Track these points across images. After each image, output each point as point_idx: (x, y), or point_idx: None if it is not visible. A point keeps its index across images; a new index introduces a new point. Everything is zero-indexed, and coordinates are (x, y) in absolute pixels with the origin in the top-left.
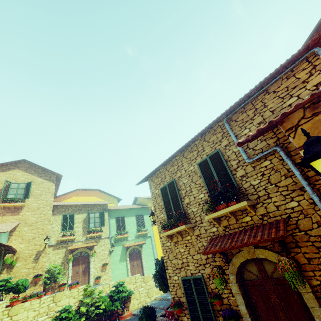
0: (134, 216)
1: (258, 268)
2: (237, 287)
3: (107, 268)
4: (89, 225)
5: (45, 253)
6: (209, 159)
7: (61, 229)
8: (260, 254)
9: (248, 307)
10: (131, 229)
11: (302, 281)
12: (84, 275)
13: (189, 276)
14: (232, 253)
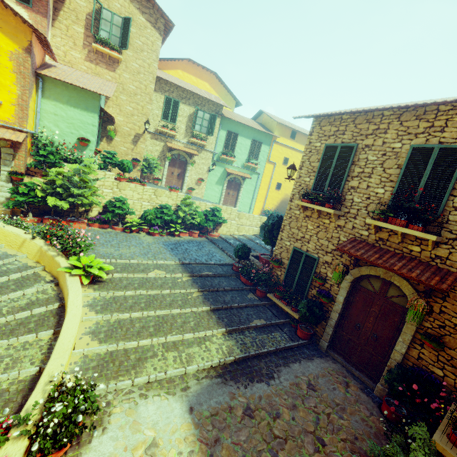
0: (250, 140)
1: (382, 286)
2: (348, 286)
3: (202, 184)
4: (194, 127)
5: (144, 139)
6: (438, 151)
7: (162, 117)
8: (397, 281)
9: (345, 300)
10: (240, 155)
11: (420, 322)
12: (178, 180)
13: (304, 251)
14: (366, 262)
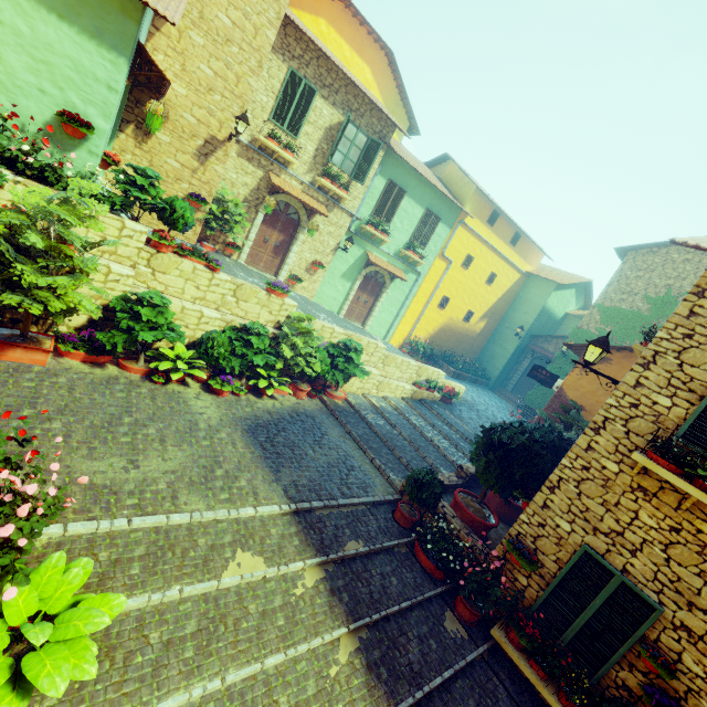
0: (422, 208)
1: None
2: None
3: (317, 273)
4: (332, 155)
5: (226, 154)
6: None
7: (272, 114)
8: None
9: None
10: (398, 232)
11: None
12: (274, 255)
13: (616, 569)
14: None
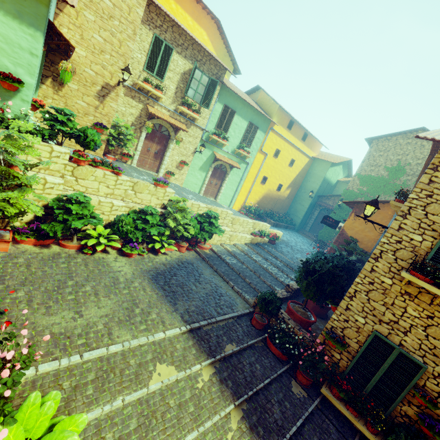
0: (246, 122)
1: None
2: None
3: (183, 168)
4: (187, 91)
5: (117, 94)
6: None
7: (145, 66)
8: None
9: None
10: (232, 138)
11: None
12: (154, 159)
13: (395, 344)
14: None
